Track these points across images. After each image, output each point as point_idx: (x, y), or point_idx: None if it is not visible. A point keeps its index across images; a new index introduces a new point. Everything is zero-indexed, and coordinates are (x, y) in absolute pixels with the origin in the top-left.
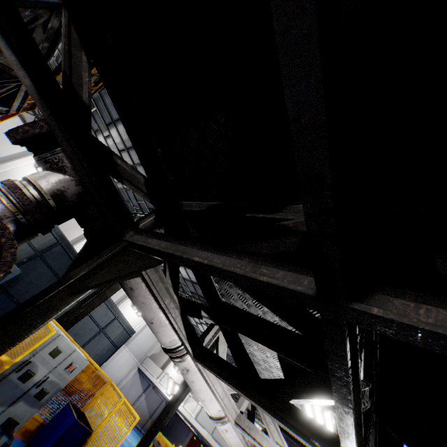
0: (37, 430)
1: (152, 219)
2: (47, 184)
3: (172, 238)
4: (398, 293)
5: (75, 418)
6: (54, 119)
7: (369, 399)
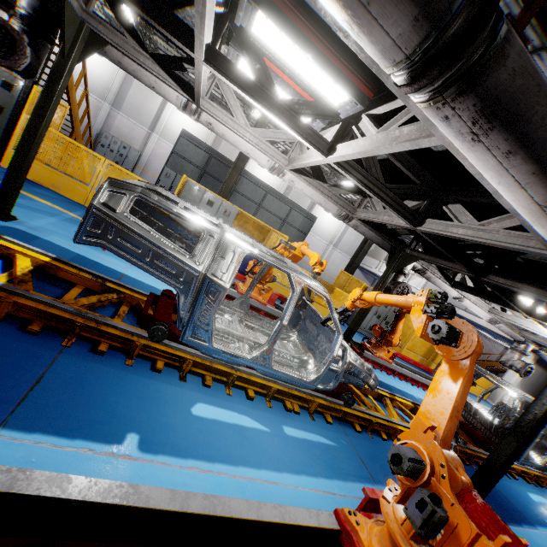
0: None
1: None
2: (22, 3)
3: None
4: None
5: None
6: None
7: None
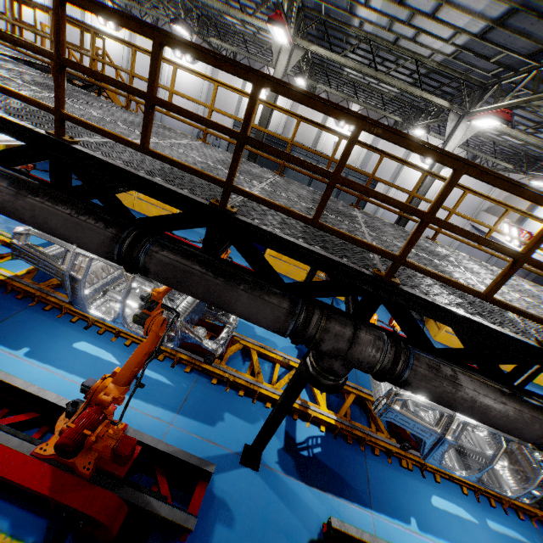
0: None
1: None
2: None
3: None
4: None
5: None
6: None
7: None
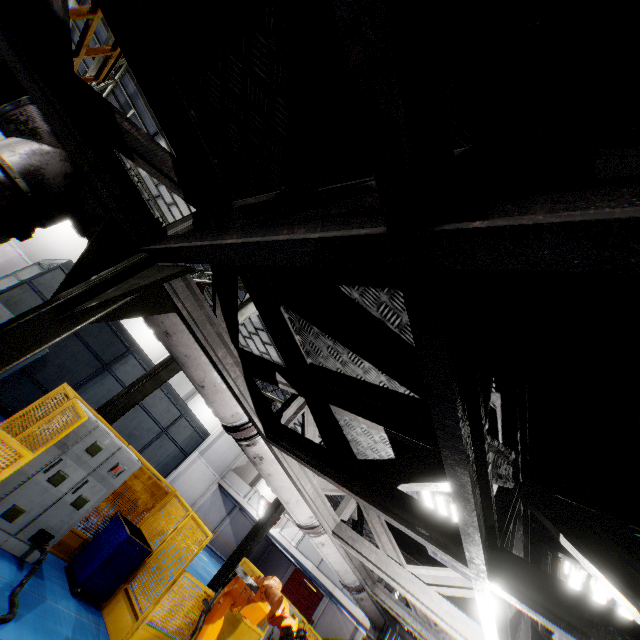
0: (80, 549)
1: (189, 226)
2: (14, 155)
3: (205, 234)
4: (524, 207)
5: (127, 533)
6: (7, 39)
7: (512, 478)
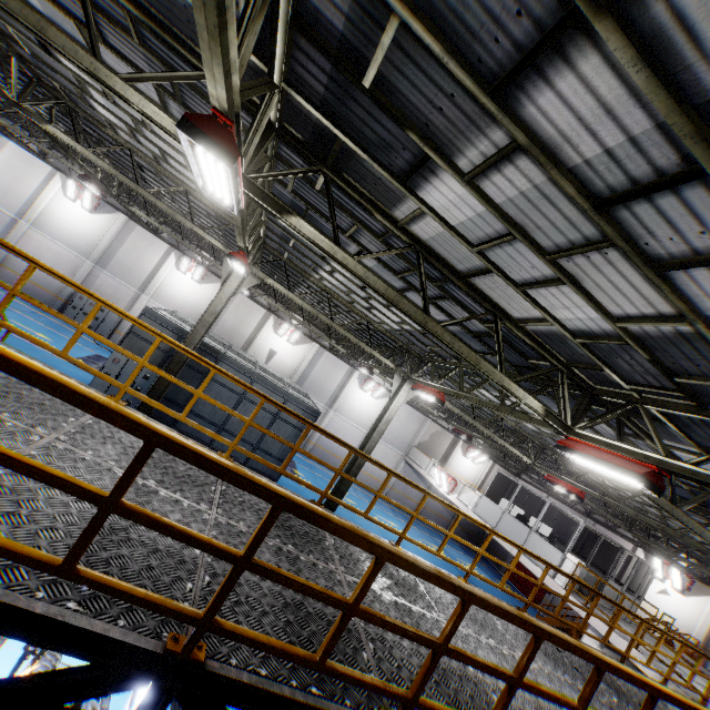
0: None
1: None
2: None
3: None
4: None
5: None
6: None
7: None
